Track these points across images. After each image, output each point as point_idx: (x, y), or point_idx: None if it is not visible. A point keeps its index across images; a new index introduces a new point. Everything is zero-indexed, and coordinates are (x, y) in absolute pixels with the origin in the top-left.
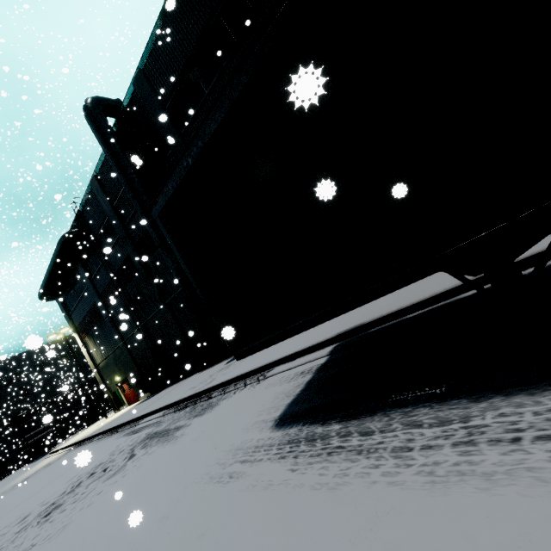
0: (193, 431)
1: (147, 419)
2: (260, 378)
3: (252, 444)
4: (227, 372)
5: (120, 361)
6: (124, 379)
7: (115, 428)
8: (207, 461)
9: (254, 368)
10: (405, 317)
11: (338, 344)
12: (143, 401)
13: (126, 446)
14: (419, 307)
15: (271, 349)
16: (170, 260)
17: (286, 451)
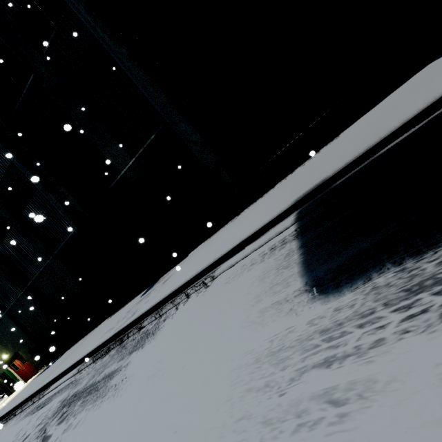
0: (141, 369)
1: (56, 385)
2: (207, 281)
3: (305, 332)
4: (151, 298)
5: (4, 336)
6: (14, 355)
7: (11, 412)
8: (213, 396)
9: (193, 275)
10: (377, 155)
11: (300, 211)
12: (43, 370)
13: (32, 429)
14: (390, 140)
15: (199, 259)
16: (53, 196)
17: (439, 302)
